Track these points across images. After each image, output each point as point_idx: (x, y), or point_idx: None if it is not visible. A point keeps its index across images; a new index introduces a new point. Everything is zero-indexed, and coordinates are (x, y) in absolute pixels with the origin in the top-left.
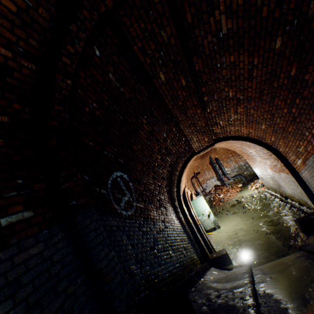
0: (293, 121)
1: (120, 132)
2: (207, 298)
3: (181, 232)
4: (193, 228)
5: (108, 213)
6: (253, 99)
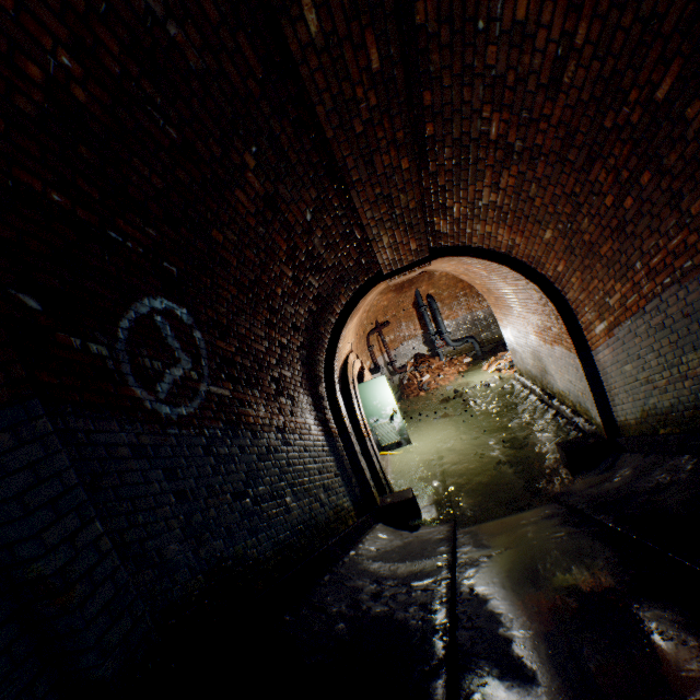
0: (619, 231)
1: (169, 180)
2: (353, 600)
3: (323, 453)
4: (353, 445)
5: (109, 412)
6: (545, 157)
